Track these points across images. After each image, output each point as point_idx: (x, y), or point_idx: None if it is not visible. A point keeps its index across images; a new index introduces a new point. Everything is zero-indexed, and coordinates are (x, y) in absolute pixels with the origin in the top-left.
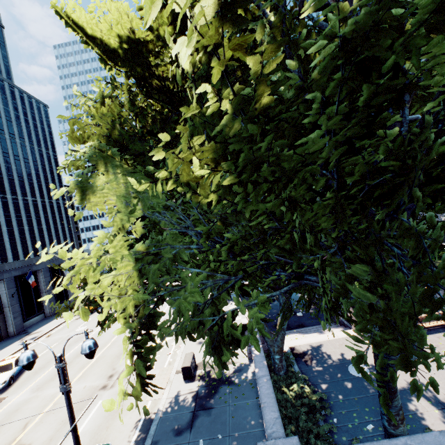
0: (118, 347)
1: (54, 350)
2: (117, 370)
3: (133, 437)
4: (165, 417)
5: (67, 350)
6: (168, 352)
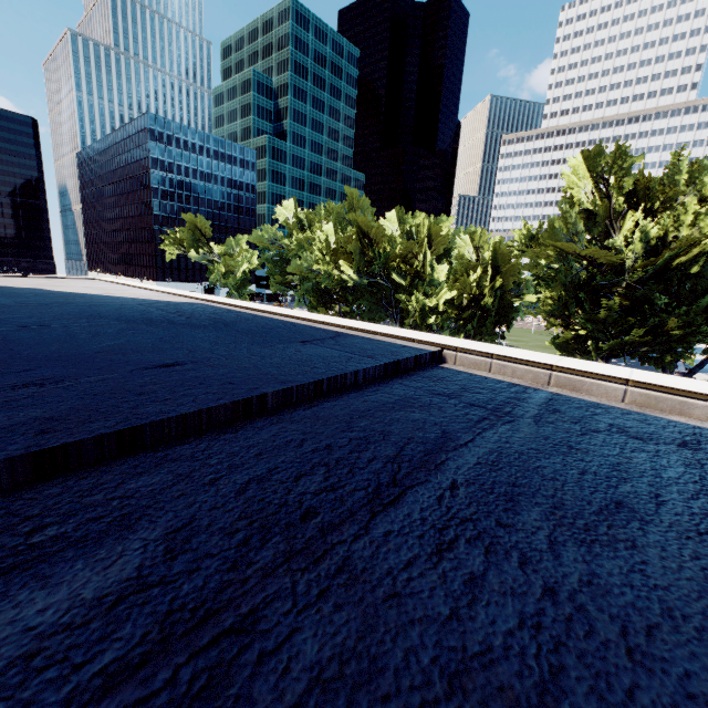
0: None
1: None
2: None
3: None
4: None
5: None
6: None
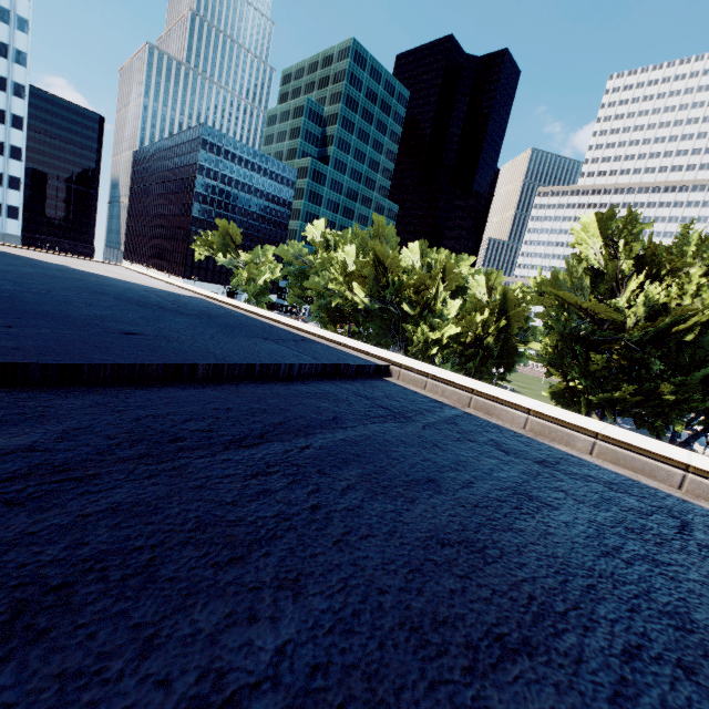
0: None
1: None
2: None
3: None
4: None
5: None
6: None
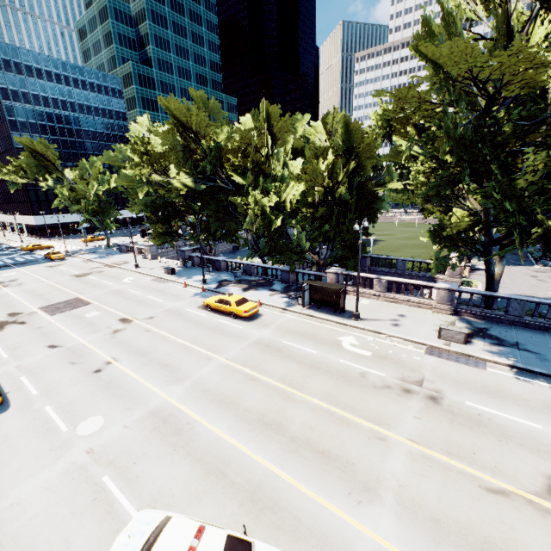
0: (313, 378)
1: (162, 478)
2: (394, 384)
3: (544, 384)
4: (523, 362)
5: (205, 449)
6: (390, 345)
